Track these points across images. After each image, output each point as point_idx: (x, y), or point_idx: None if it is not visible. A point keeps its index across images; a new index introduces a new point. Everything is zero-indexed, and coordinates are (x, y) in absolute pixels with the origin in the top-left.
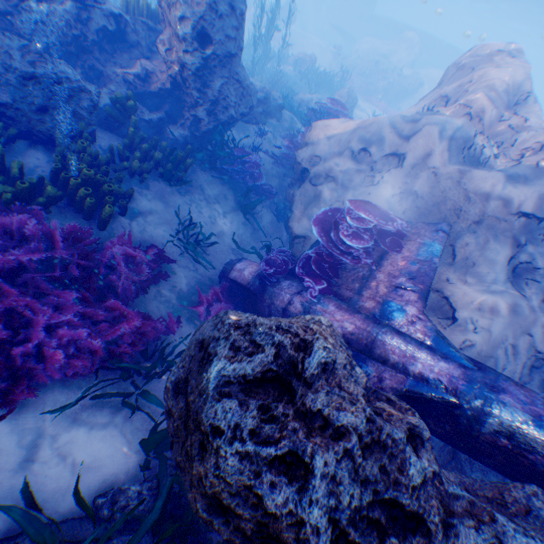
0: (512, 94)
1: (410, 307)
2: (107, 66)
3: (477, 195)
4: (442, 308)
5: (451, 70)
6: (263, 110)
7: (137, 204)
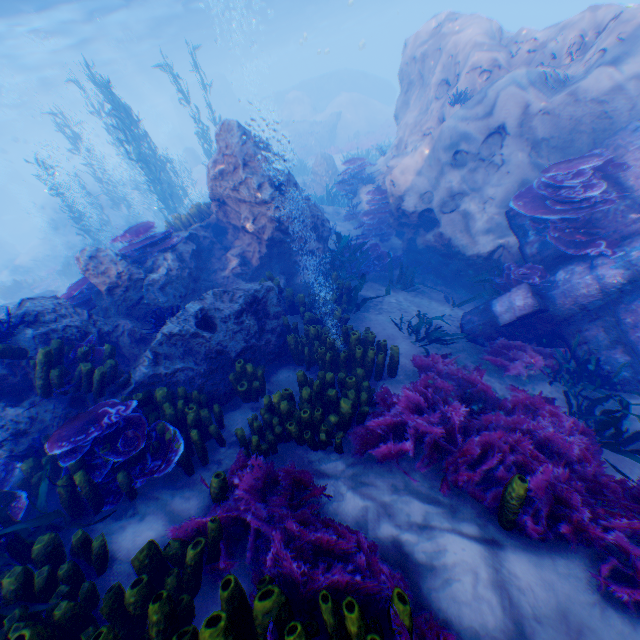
0: (491, 37)
1: None
2: (211, 279)
3: (606, 93)
4: None
5: (412, 68)
6: None
7: None
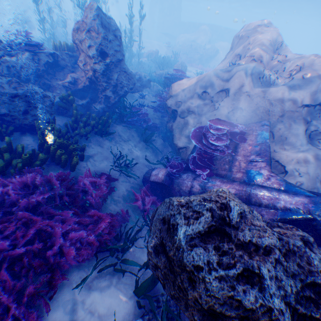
0: (273, 45)
1: (264, 170)
2: (52, 81)
3: (276, 101)
4: (276, 167)
5: (236, 40)
6: (140, 84)
7: (87, 152)
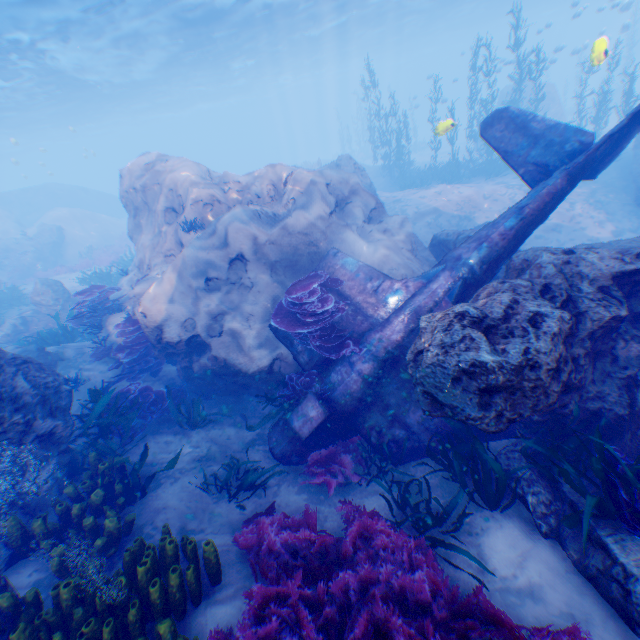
0: (204, 176)
1: (395, 285)
2: None
3: (306, 226)
4: None
5: (135, 195)
6: None
7: None
